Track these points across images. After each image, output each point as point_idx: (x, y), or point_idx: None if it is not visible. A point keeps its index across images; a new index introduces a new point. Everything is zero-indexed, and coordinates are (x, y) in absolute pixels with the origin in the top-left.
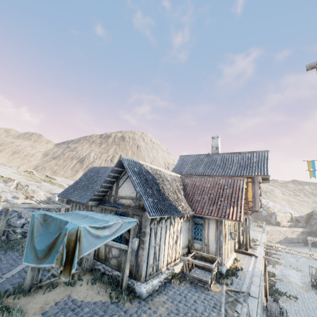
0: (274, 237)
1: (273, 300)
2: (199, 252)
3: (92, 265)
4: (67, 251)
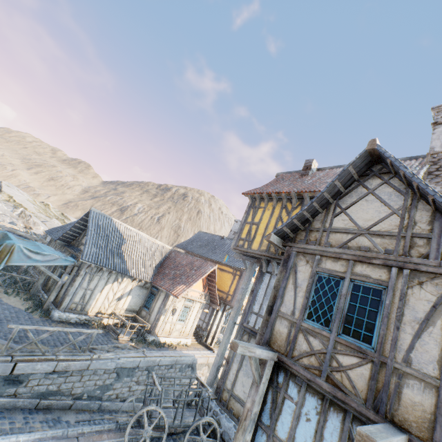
0: None
1: None
2: (138, 316)
3: (37, 292)
4: (1, 256)
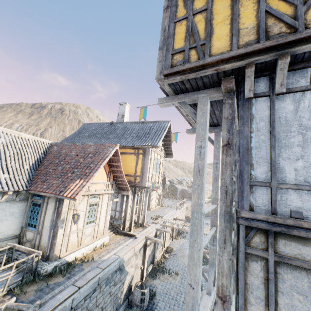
0: None
1: (142, 285)
2: (17, 245)
3: None
4: None
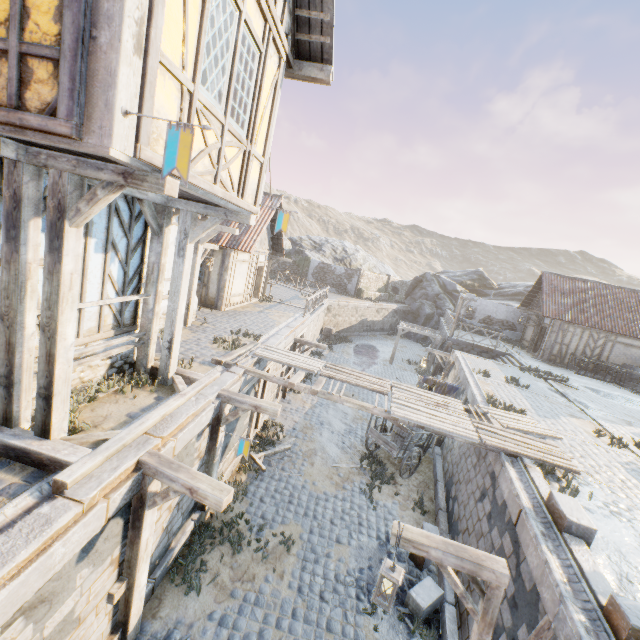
0: (341, 320)
1: None
2: None
3: None
4: None
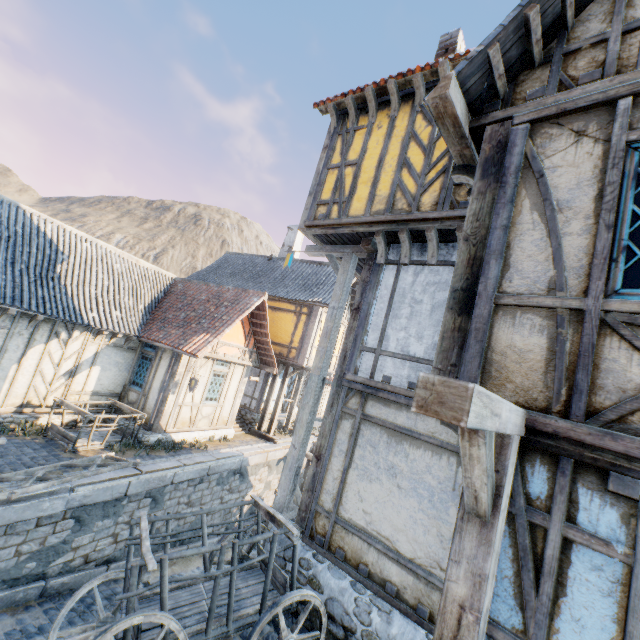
0: None
1: None
2: (119, 402)
3: None
4: None
